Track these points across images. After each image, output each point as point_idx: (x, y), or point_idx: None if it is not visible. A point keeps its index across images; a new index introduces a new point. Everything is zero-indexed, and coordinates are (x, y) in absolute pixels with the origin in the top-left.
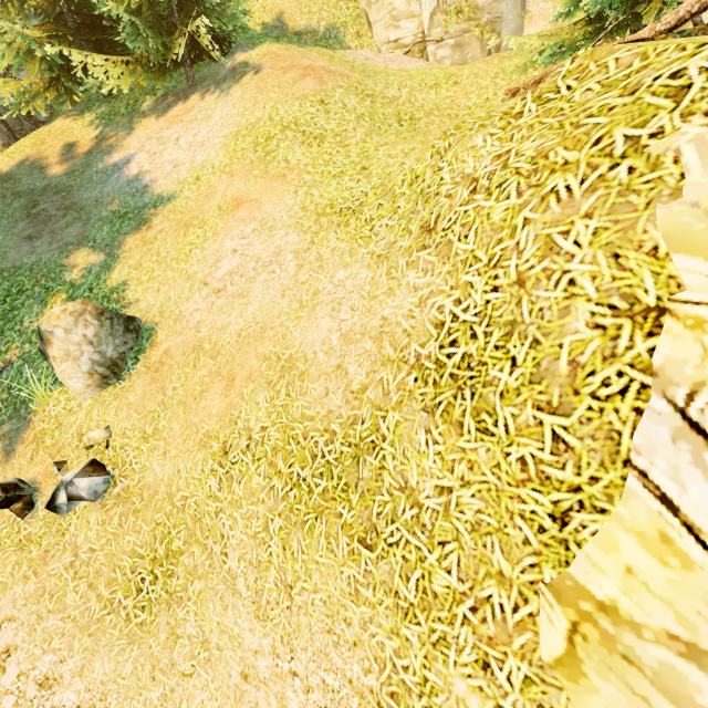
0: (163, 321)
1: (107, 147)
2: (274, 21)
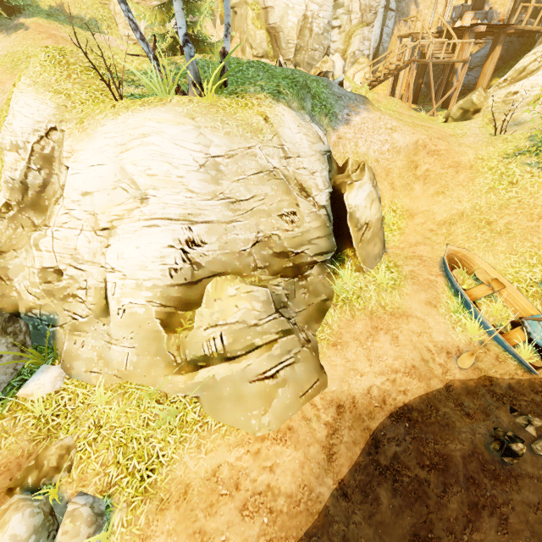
0: None
1: None
2: (58, 6)
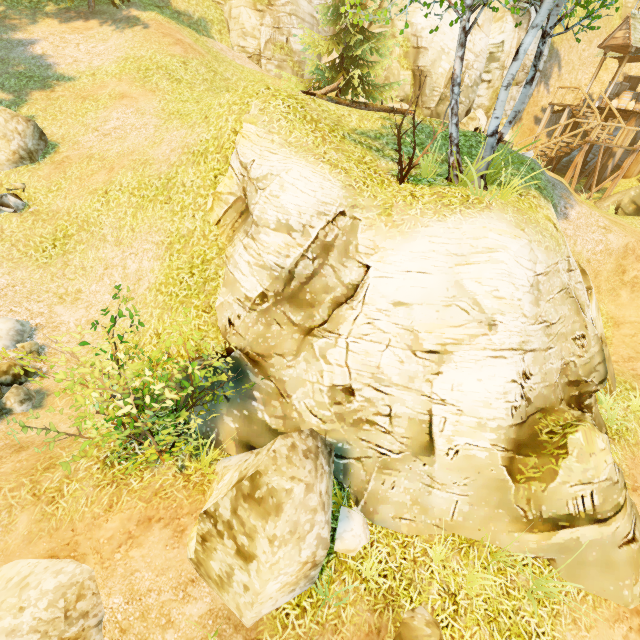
0: (64, 142)
1: (11, 25)
2: None
